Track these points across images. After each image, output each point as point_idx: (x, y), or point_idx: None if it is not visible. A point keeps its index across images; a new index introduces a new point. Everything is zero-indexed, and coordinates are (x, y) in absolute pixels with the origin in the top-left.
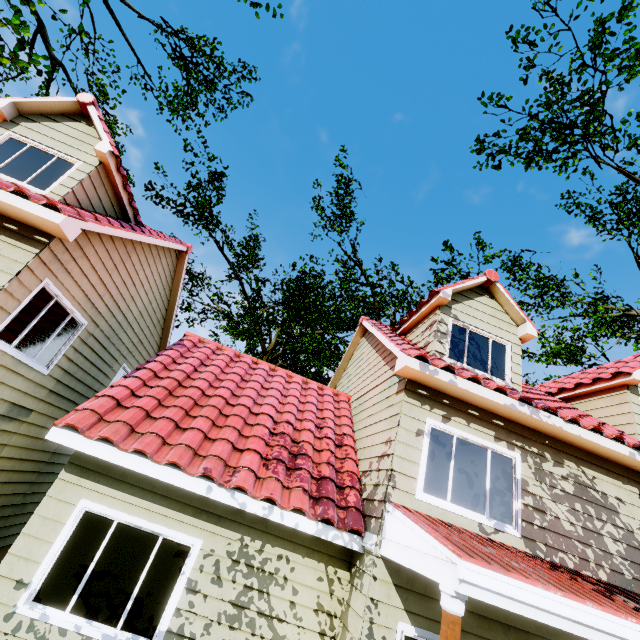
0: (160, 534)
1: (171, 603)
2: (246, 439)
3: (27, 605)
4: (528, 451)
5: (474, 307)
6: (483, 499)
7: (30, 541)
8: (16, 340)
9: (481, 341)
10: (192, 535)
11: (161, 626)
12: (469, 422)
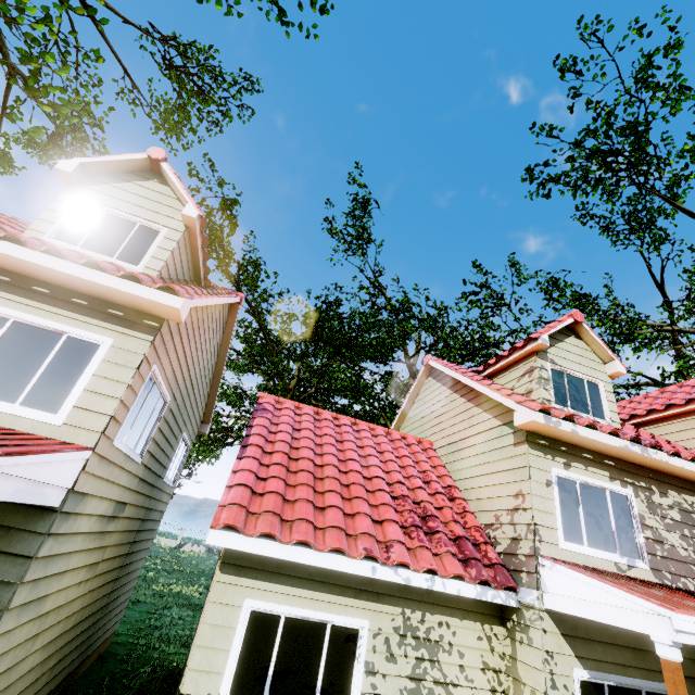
0: (327, 621)
1: (355, 689)
2: (376, 508)
3: None
4: (638, 486)
5: (565, 349)
6: (612, 539)
7: (206, 653)
8: (127, 435)
9: (578, 383)
10: (358, 617)
11: None
12: (586, 466)
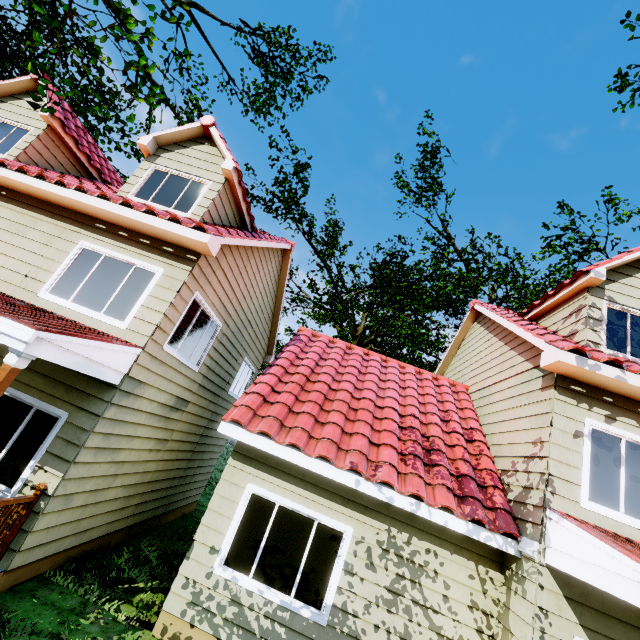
0: (315, 519)
1: (333, 581)
2: (378, 433)
3: (220, 567)
4: None
5: (635, 286)
6: None
7: (215, 515)
8: (179, 345)
9: None
10: (343, 522)
11: (327, 600)
12: None
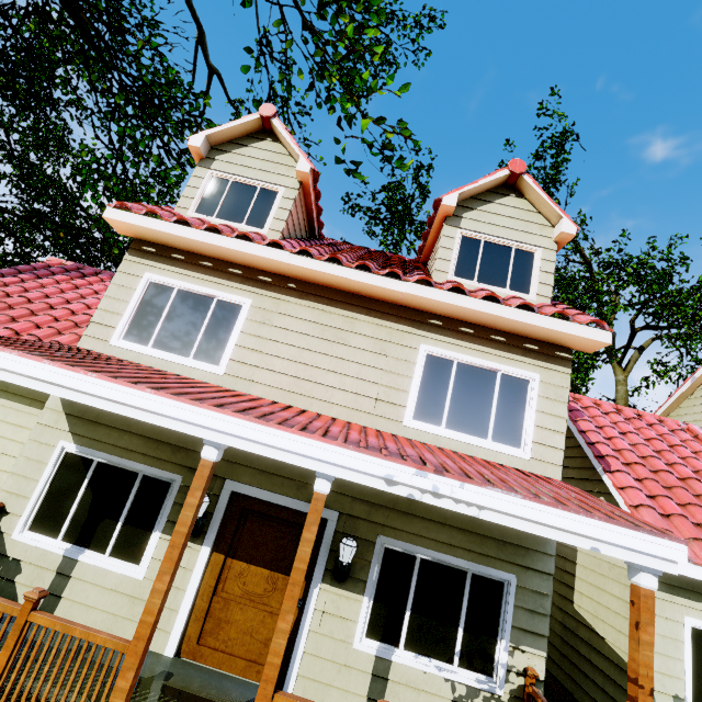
0: None
1: None
2: None
3: None
4: None
5: None
6: None
7: (662, 659)
8: None
9: None
10: None
11: None
12: None
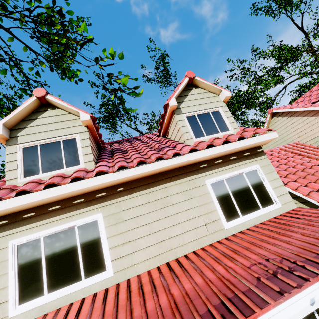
0: None
1: None
2: None
3: None
4: None
5: None
6: None
7: None
8: None
9: None
10: None
11: None
12: None
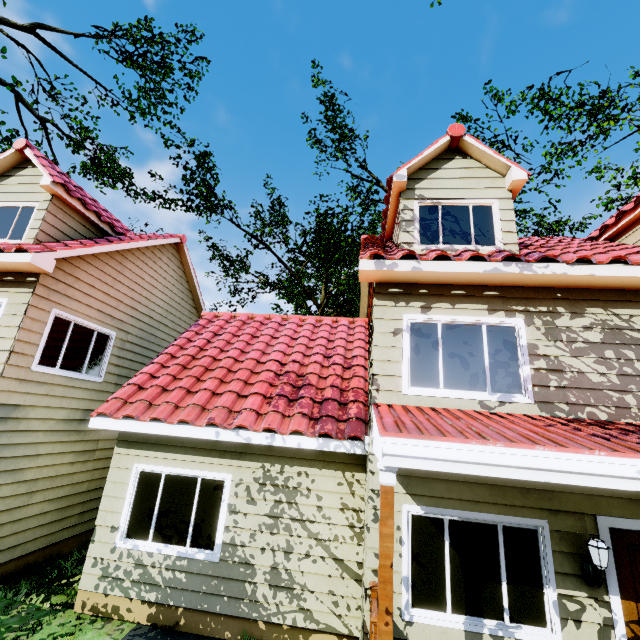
0: (198, 476)
1: (220, 523)
2: (252, 386)
3: (122, 541)
4: (534, 312)
5: (443, 177)
6: (483, 376)
7: (110, 500)
8: (58, 363)
9: (458, 212)
10: (222, 472)
11: (217, 540)
12: (454, 304)
